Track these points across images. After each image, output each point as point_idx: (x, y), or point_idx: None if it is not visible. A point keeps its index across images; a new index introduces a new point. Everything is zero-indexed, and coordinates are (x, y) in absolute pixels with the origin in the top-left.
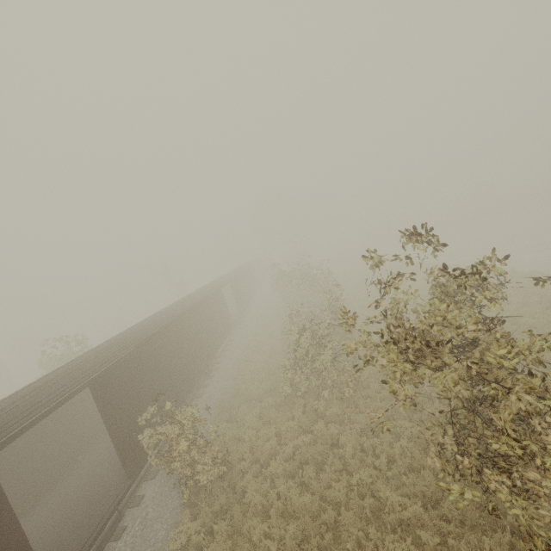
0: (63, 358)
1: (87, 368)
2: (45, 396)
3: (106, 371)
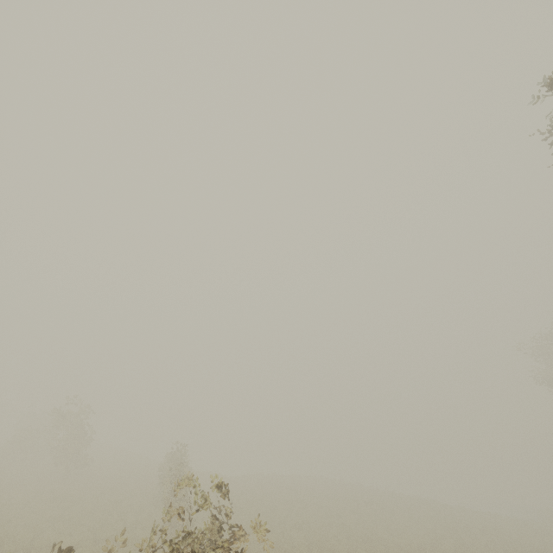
0: None
1: None
2: None
3: None
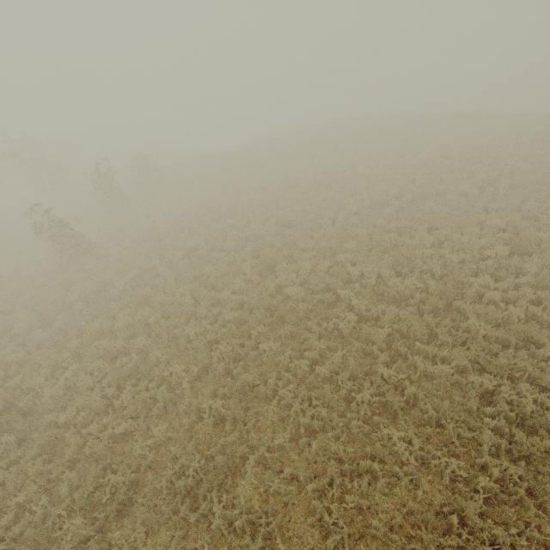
0: None
1: None
2: None
3: None
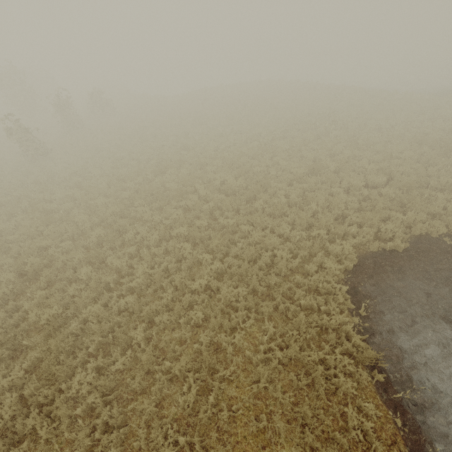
0: None
1: None
2: None
3: None
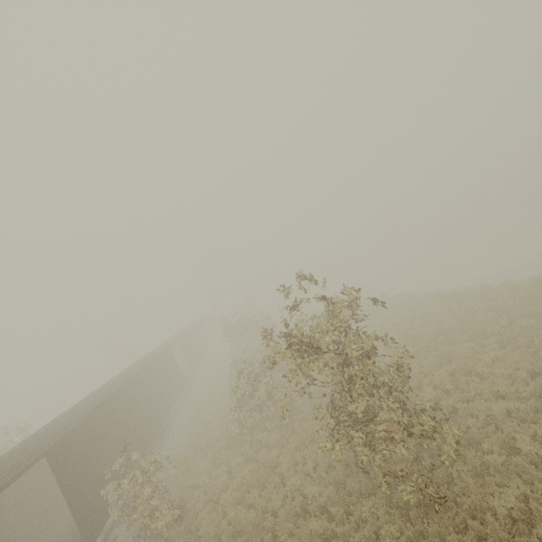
0: (1, 452)
1: (42, 441)
2: (4, 471)
3: (61, 440)
